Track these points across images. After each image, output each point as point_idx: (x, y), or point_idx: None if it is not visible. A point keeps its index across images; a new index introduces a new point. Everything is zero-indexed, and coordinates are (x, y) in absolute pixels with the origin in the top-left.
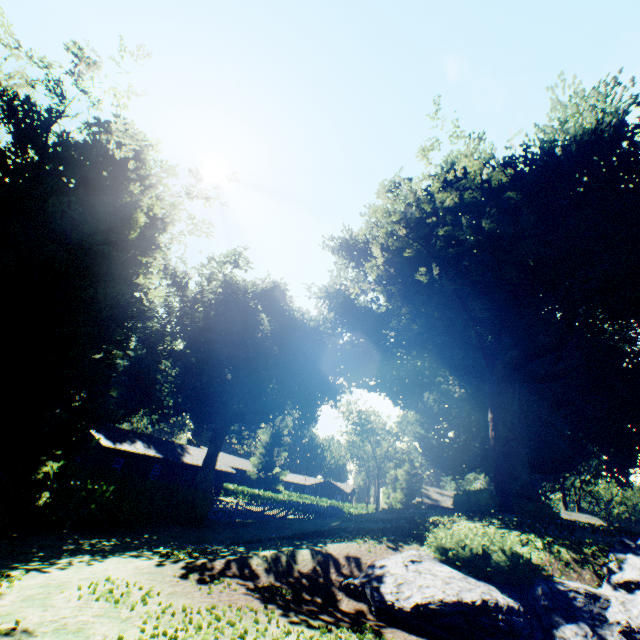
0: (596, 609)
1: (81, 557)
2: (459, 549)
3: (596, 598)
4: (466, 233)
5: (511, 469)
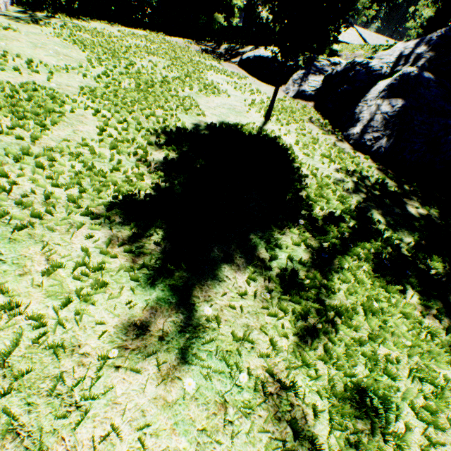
0: (327, 70)
1: None
2: None
3: (335, 65)
4: None
5: None
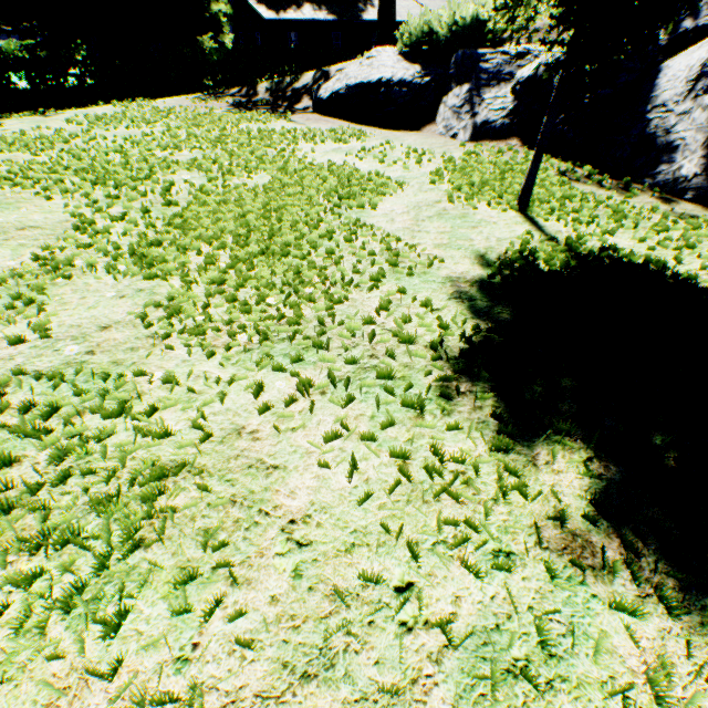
0: (510, 71)
1: None
2: (411, 34)
3: (523, 58)
4: None
5: None
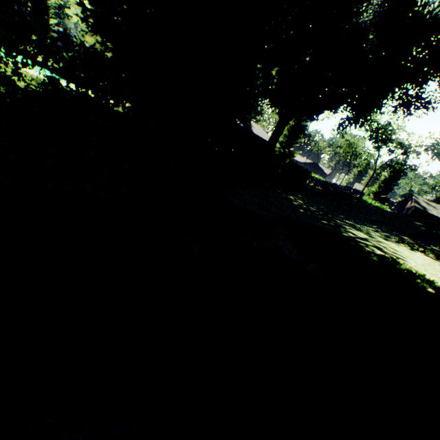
0: None
1: (353, 230)
2: None
3: None
4: None
5: None
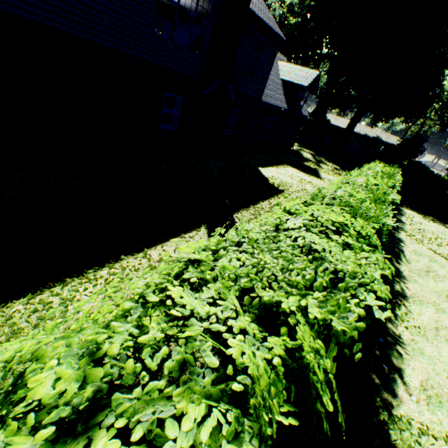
0: None
1: None
2: None
3: None
4: (306, 3)
5: (319, 104)
